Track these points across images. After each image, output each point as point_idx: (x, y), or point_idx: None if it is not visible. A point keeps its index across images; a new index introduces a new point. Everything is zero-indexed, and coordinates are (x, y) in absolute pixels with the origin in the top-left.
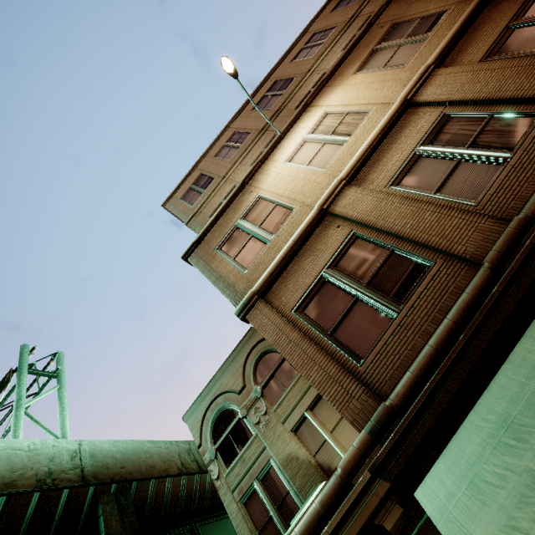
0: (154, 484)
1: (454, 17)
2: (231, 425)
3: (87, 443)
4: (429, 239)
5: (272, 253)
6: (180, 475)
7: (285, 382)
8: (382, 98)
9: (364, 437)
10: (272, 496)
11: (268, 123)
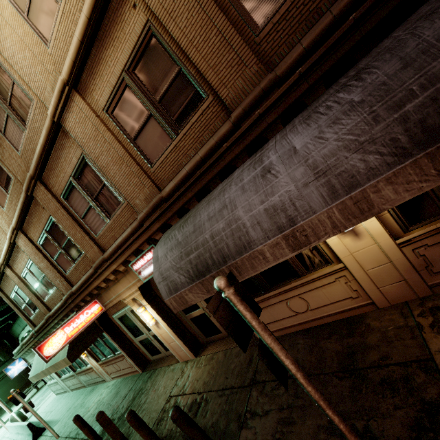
0: None
1: (17, 193)
2: None
3: None
4: (35, 304)
5: None
6: None
7: None
8: (1, 224)
9: (32, 332)
10: None
11: None
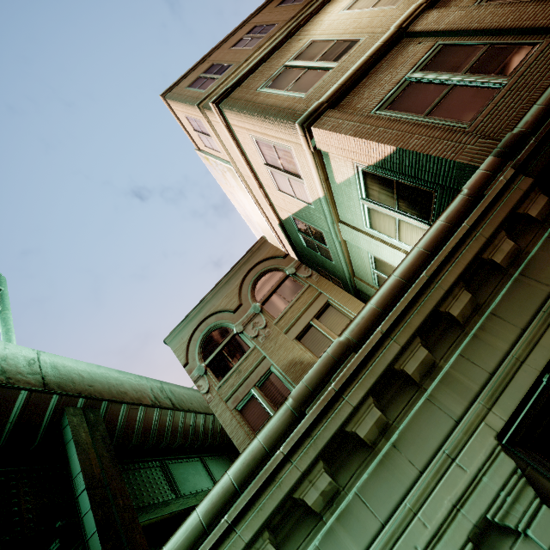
0: (125, 409)
1: None
2: (225, 341)
3: (47, 355)
4: (535, 24)
5: (338, 75)
6: (154, 406)
7: (288, 297)
8: None
9: (491, 161)
10: (273, 400)
11: (300, 12)
